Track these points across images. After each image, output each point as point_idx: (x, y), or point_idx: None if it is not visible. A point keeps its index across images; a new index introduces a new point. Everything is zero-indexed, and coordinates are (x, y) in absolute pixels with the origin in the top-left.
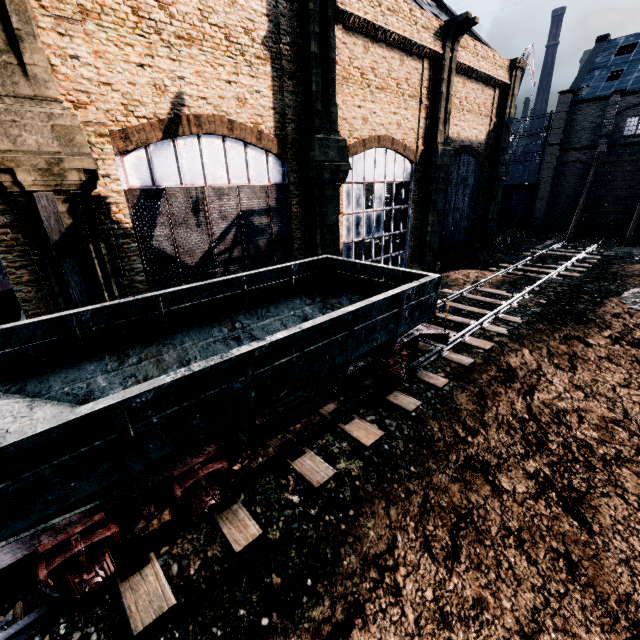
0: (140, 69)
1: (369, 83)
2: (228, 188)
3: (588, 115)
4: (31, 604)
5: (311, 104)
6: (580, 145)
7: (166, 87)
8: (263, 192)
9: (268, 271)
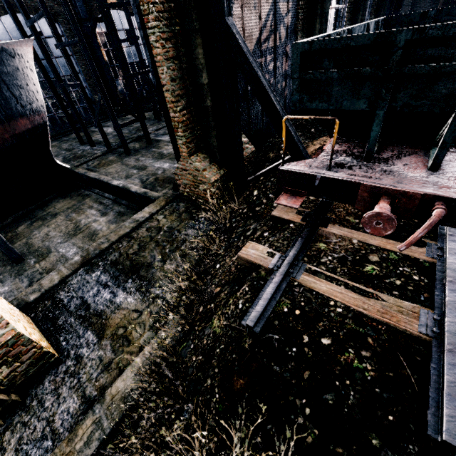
0: None
1: None
2: None
3: None
4: (428, 237)
5: None
6: None
7: None
8: None
9: (372, 23)
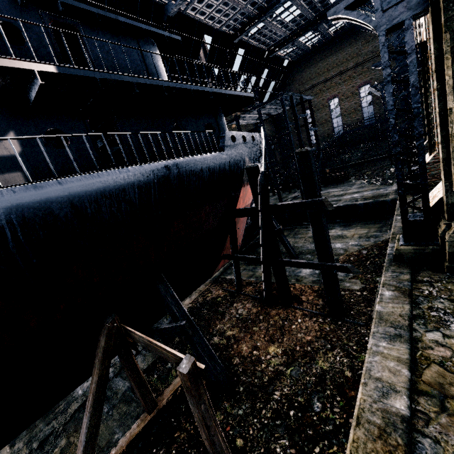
0: None
1: None
2: None
3: None
4: None
5: None
6: None
7: None
8: None
9: None
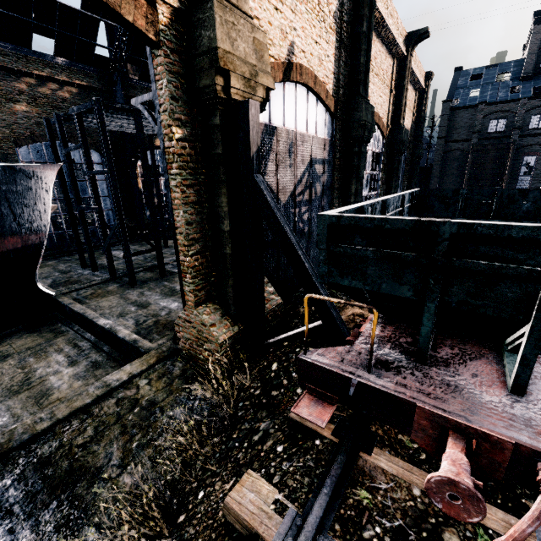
0: (275, 12)
1: (372, 68)
2: (307, 136)
3: (463, 118)
4: (530, 496)
5: (357, 74)
6: (459, 138)
7: (286, 34)
8: (322, 144)
9: (407, 194)
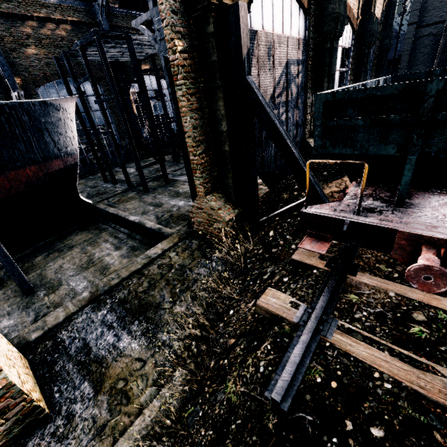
0: None
1: None
2: (283, 37)
3: None
4: None
5: None
6: (432, 21)
7: None
8: (297, 44)
9: (381, 80)
